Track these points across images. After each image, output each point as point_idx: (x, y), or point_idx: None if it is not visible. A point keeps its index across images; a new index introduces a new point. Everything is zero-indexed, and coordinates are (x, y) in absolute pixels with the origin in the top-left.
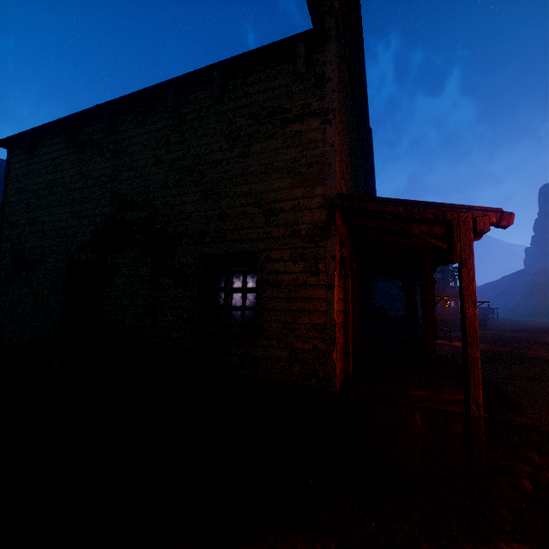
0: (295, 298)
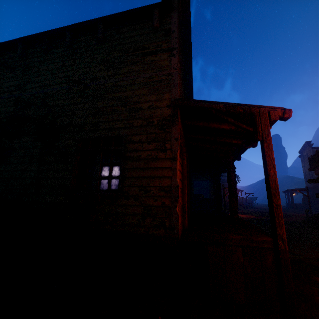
0: (149, 168)
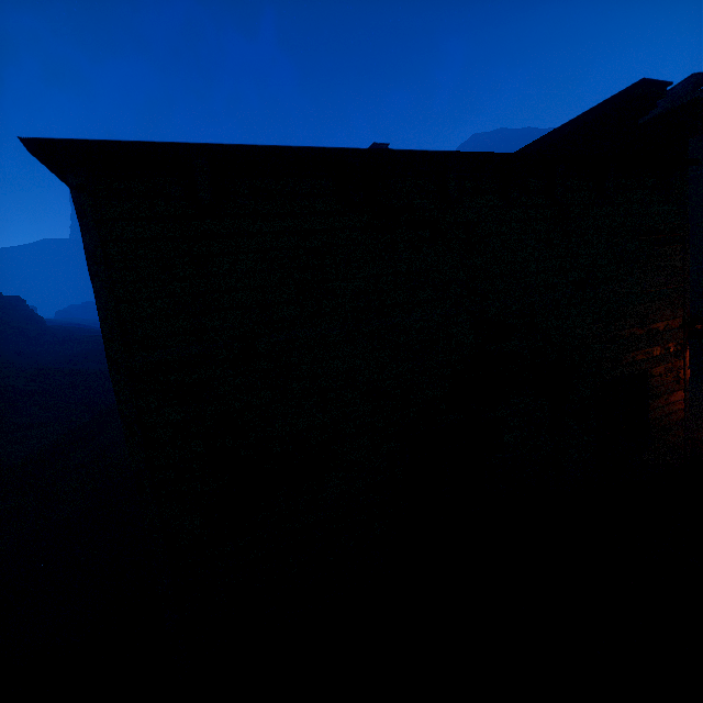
0: (667, 404)
